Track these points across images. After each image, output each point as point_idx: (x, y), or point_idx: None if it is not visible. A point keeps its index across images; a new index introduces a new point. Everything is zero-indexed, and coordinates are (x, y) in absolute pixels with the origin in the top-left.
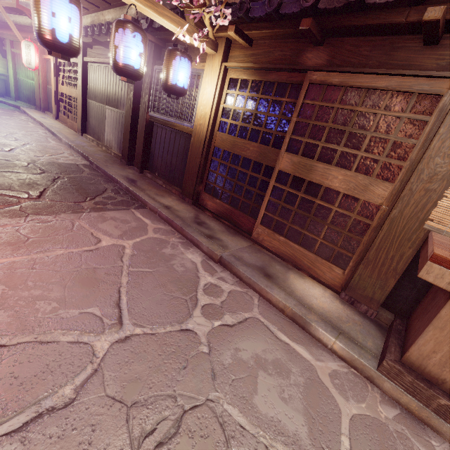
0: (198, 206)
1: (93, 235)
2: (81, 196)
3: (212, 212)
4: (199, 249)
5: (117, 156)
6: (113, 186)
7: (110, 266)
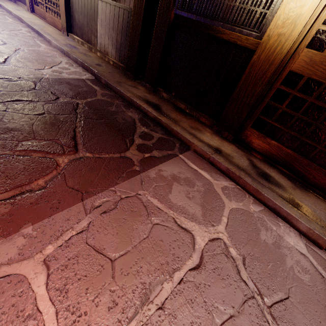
0: (241, 144)
1: (179, 225)
2: (118, 138)
3: (261, 154)
4: (287, 223)
5: (117, 66)
6: (137, 114)
7: (242, 302)
